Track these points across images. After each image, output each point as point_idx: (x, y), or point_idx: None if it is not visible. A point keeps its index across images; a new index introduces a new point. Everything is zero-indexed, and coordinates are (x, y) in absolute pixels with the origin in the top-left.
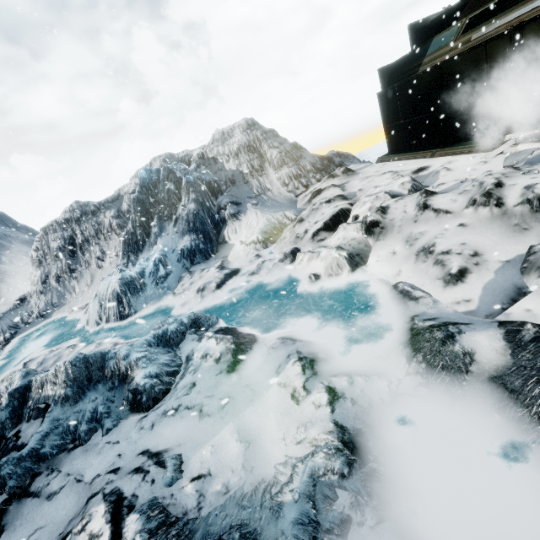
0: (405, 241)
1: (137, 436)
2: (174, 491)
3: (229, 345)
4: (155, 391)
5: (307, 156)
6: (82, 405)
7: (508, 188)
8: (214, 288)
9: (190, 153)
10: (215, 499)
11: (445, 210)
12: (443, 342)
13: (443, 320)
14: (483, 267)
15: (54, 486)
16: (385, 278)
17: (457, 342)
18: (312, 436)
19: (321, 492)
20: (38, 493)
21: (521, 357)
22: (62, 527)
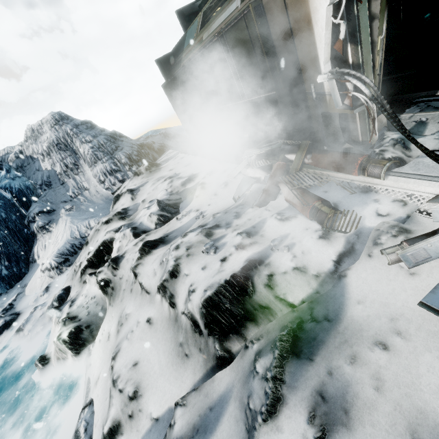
0: (118, 321)
1: None
2: None
3: None
4: None
5: (125, 146)
6: None
7: (181, 280)
8: None
9: (11, 150)
10: None
11: (144, 288)
12: None
13: None
14: (136, 425)
15: None
16: (90, 381)
17: None
18: None
19: None
20: None
21: None
22: None
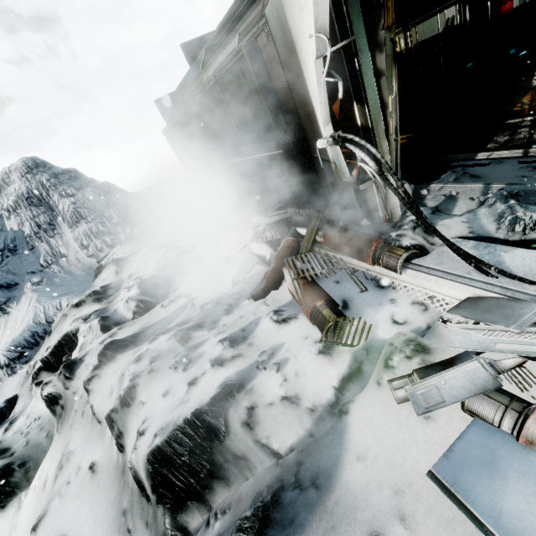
0: (59, 460)
1: None
2: None
3: None
4: None
5: (119, 201)
6: None
7: (135, 411)
8: None
9: None
10: None
11: (95, 414)
12: None
13: None
14: None
15: None
16: None
17: None
18: None
19: None
20: None
21: None
22: None
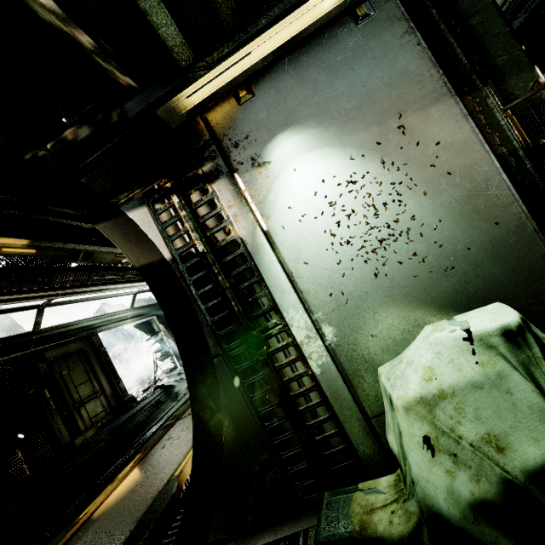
0: None
1: None
2: None
3: None
4: None
5: None
6: None
7: None
8: None
9: None
10: None
11: None
12: None
13: None
14: None
15: None
16: None
17: None
18: None
19: None
20: None
21: None
22: None
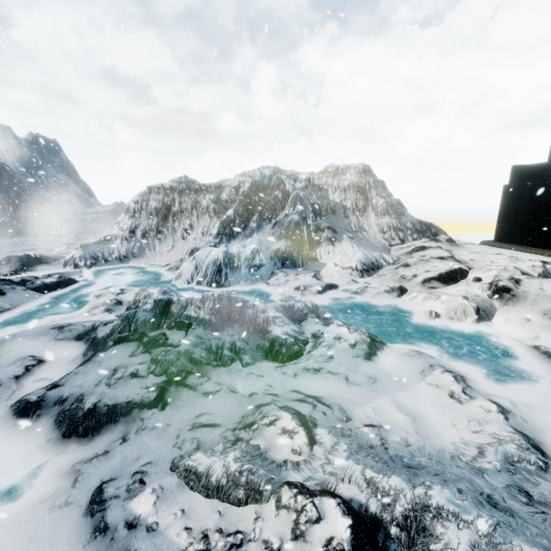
0: (542, 313)
1: (281, 377)
2: (350, 427)
3: (365, 337)
4: (294, 348)
5: (408, 215)
6: (221, 335)
7: None
8: (316, 291)
9: (296, 174)
10: (398, 447)
11: None
12: None
13: None
14: None
15: (208, 387)
16: (518, 338)
17: None
18: (491, 431)
19: (520, 474)
20: (193, 387)
21: None
22: (234, 419)
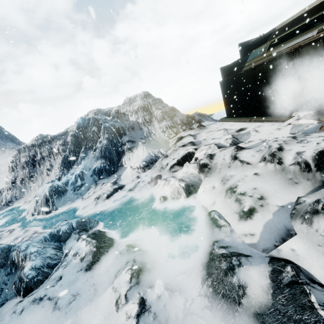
0: (221, 180)
1: (8, 319)
2: None
3: (92, 248)
4: (34, 280)
5: (179, 115)
6: None
7: (286, 152)
8: (105, 198)
9: (111, 109)
10: None
11: (247, 162)
12: (225, 273)
13: (232, 249)
14: (266, 209)
15: None
16: (205, 205)
17: (236, 274)
18: None
19: None
20: None
21: (278, 299)
22: None
